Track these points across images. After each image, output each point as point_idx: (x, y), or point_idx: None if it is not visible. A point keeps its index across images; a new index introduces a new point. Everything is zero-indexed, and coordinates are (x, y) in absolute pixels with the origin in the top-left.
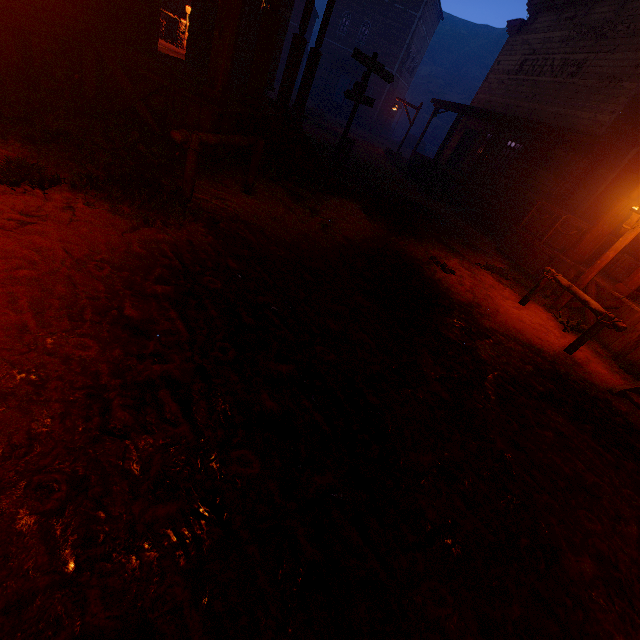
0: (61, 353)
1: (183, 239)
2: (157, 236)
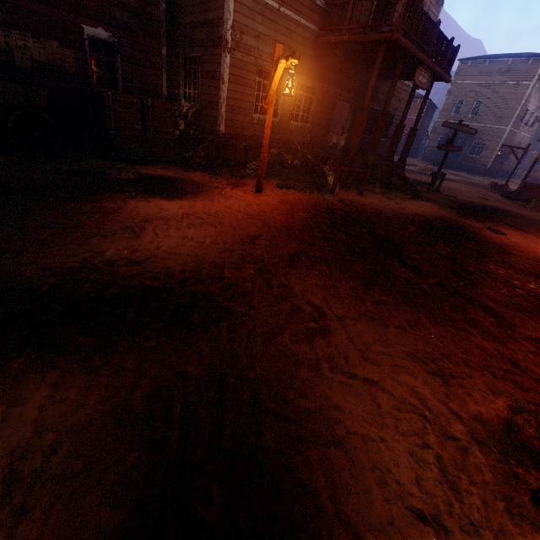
0: (296, 214)
1: (329, 203)
2: (320, 201)
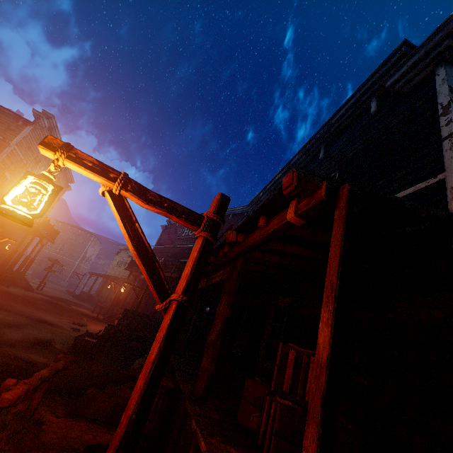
0: None
1: None
2: None
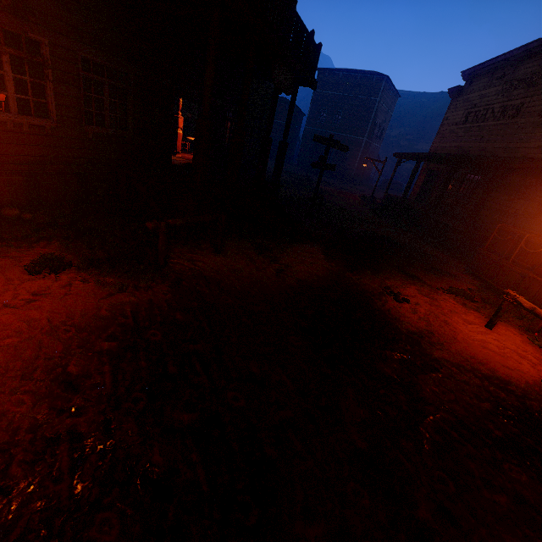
0: None
1: (146, 299)
2: (125, 299)
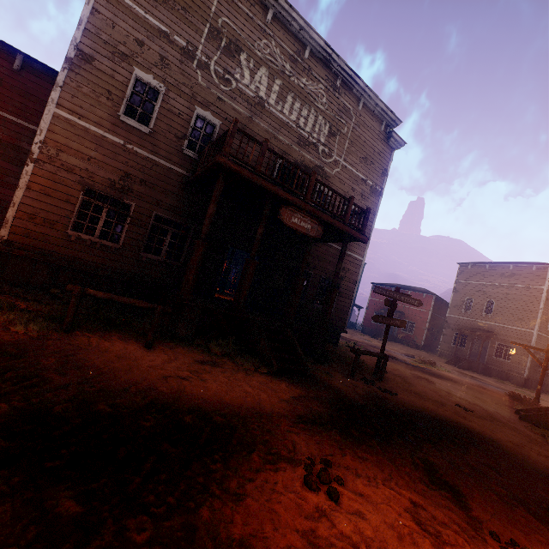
0: None
1: None
2: None
